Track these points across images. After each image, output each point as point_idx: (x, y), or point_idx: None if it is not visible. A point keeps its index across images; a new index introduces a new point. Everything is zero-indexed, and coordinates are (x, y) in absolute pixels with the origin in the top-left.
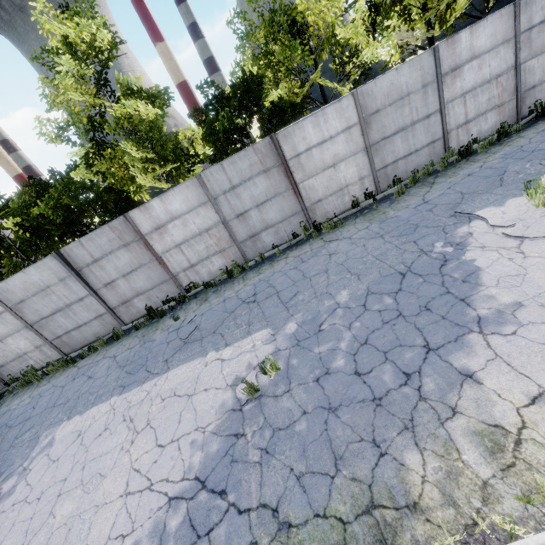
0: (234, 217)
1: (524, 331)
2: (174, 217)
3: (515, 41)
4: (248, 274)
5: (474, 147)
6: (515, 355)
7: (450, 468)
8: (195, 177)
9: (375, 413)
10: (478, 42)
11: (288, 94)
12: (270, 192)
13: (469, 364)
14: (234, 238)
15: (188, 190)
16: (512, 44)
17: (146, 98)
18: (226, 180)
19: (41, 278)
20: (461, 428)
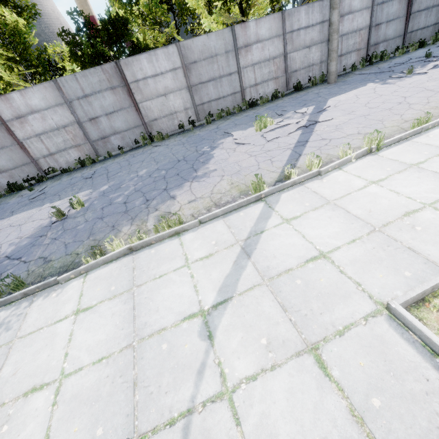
0: (87, 120)
1: (208, 179)
2: (34, 111)
3: (283, 37)
4: (96, 164)
5: (259, 102)
6: (197, 188)
7: (139, 228)
8: (52, 81)
9: (122, 216)
10: (261, 31)
11: (143, 37)
12: (116, 105)
13: (177, 193)
14: (88, 136)
15: (46, 90)
16: (282, 39)
17: (13, 7)
18: (79, 89)
19: None
20: (154, 215)
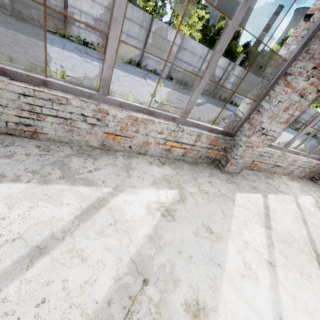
0: None
1: None
2: None
3: (319, 120)
4: None
5: None
6: None
7: None
8: None
9: None
10: None
11: None
12: None
13: None
14: None
15: None
16: (318, 120)
17: None
18: None
19: (255, 81)
20: None
